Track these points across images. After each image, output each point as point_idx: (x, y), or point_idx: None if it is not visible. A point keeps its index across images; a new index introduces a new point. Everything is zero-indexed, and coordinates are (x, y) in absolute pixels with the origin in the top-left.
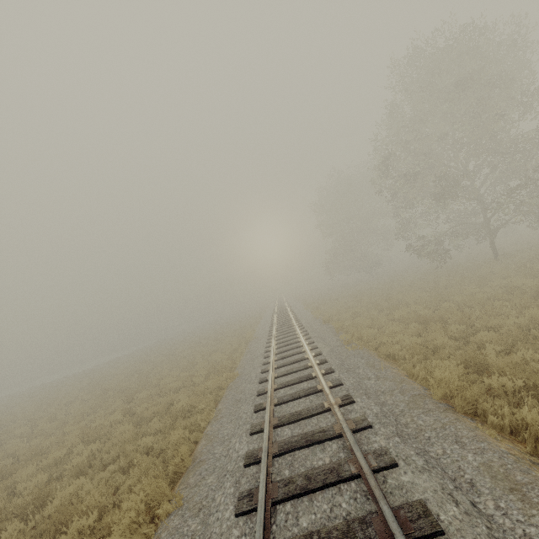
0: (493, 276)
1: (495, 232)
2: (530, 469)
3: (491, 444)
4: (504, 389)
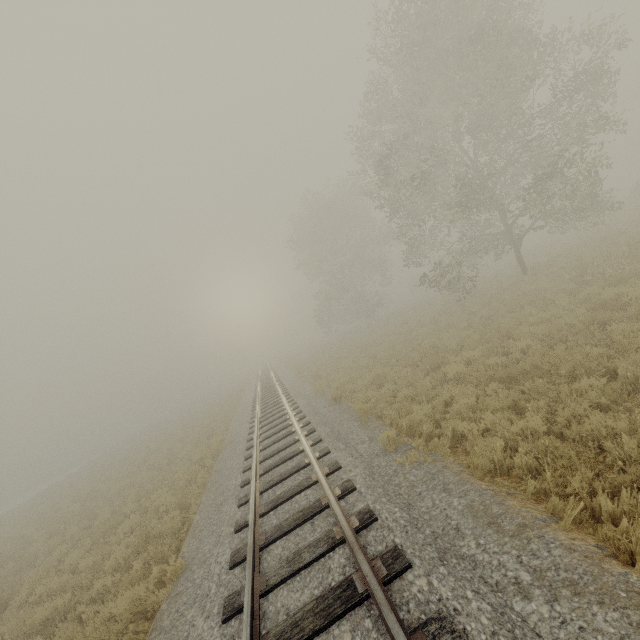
0: (550, 293)
1: (520, 242)
2: None
3: None
4: None
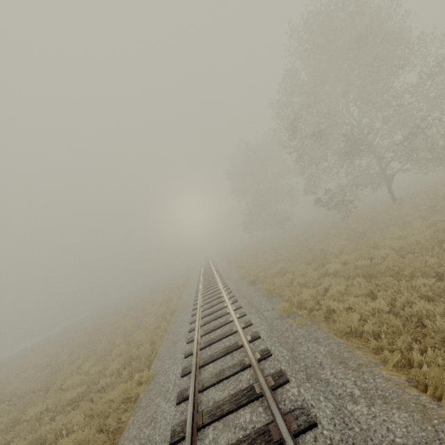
0: (409, 218)
1: (391, 180)
2: None
3: None
4: None
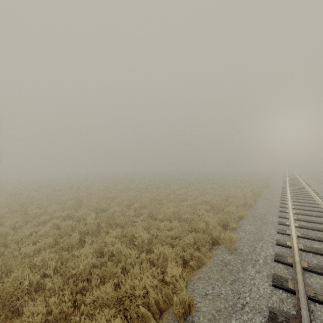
0: None
1: None
2: None
3: None
4: None
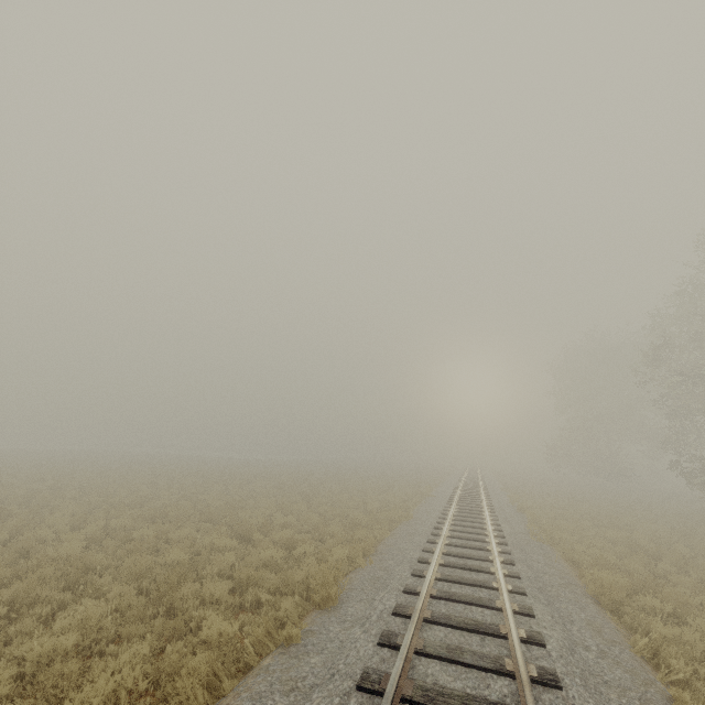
0: None
1: None
2: (620, 634)
3: (605, 618)
4: (654, 609)
